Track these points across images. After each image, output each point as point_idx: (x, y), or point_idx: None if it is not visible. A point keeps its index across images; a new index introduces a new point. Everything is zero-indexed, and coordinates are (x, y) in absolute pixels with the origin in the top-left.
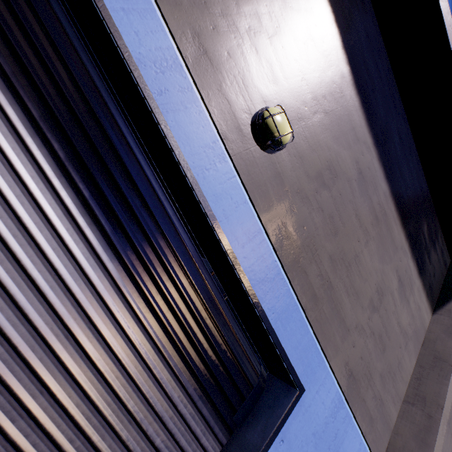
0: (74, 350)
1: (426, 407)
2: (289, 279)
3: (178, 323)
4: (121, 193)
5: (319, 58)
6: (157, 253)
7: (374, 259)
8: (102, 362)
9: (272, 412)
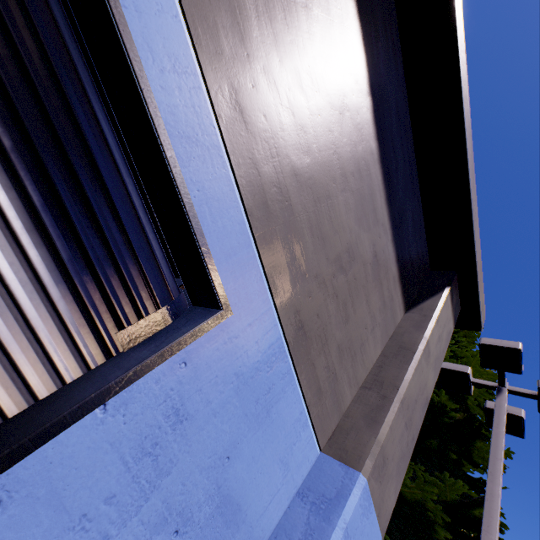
0: None
1: (382, 389)
2: (231, 164)
3: (30, 153)
4: None
5: None
6: (2, 23)
7: (350, 216)
8: None
9: (178, 331)
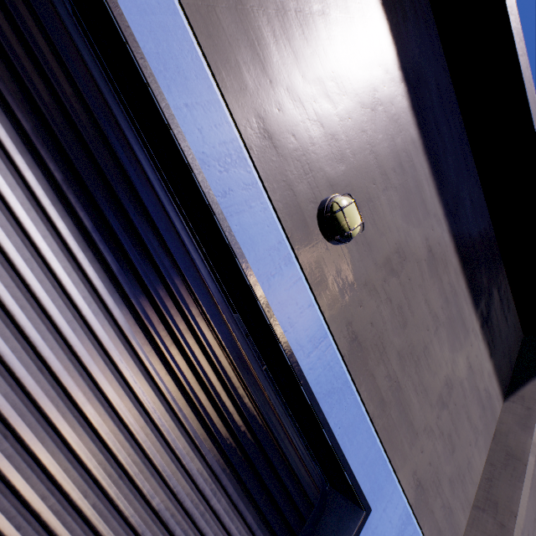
0: (128, 490)
1: (498, 514)
2: (356, 385)
3: (236, 444)
4: (176, 303)
5: (388, 125)
6: (214, 366)
7: (444, 348)
8: (157, 500)
9: None
